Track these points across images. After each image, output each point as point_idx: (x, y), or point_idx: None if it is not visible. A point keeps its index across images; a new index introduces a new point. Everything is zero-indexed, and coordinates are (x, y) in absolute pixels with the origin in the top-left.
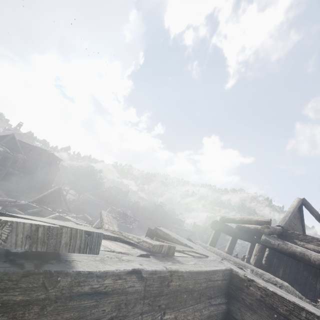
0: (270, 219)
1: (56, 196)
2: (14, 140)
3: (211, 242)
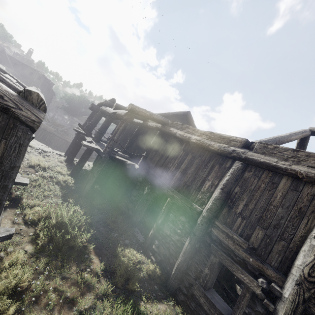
0: (113, 98)
1: None
2: (4, 55)
3: (88, 118)
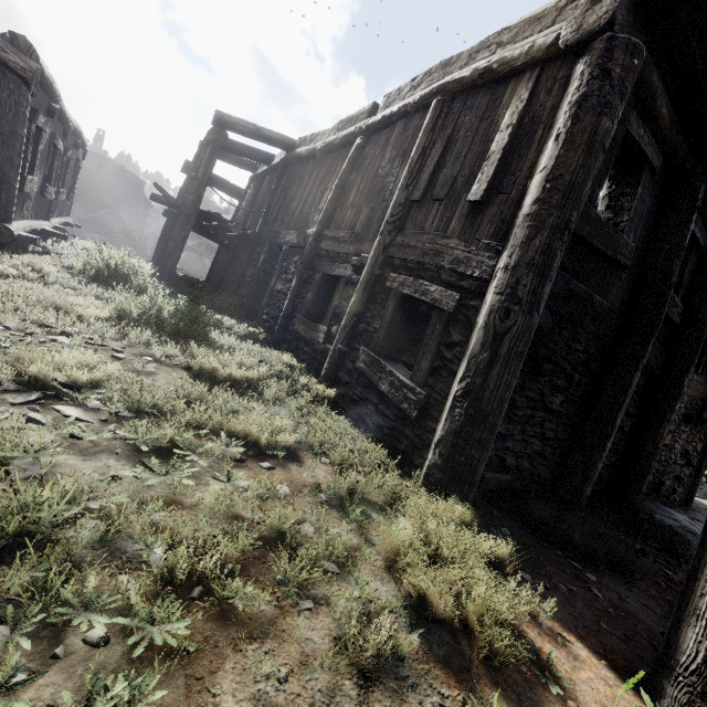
0: None
1: (118, 226)
2: None
3: None
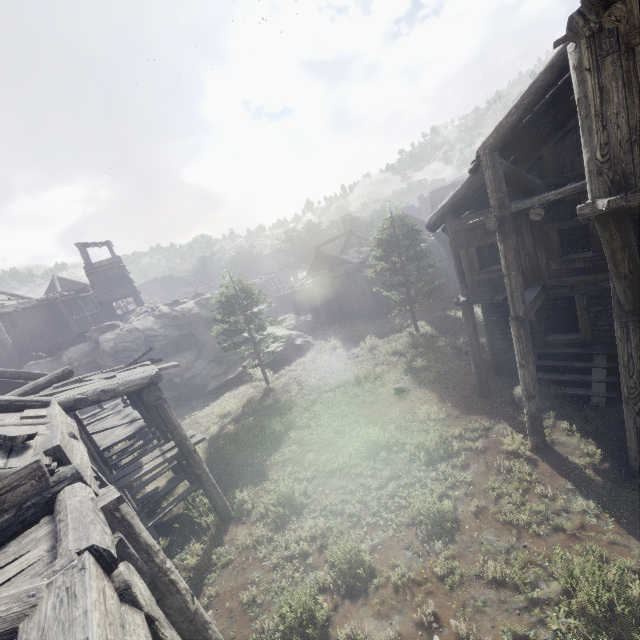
0: None
1: None
2: None
3: None
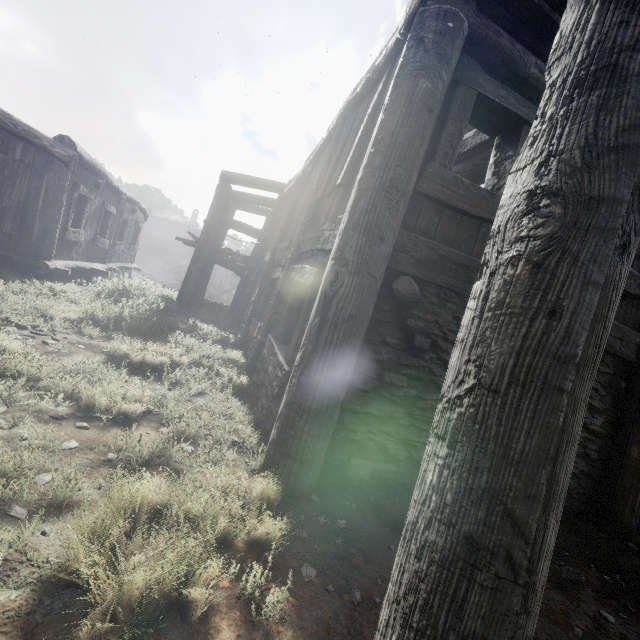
0: None
1: None
2: (151, 217)
3: None
